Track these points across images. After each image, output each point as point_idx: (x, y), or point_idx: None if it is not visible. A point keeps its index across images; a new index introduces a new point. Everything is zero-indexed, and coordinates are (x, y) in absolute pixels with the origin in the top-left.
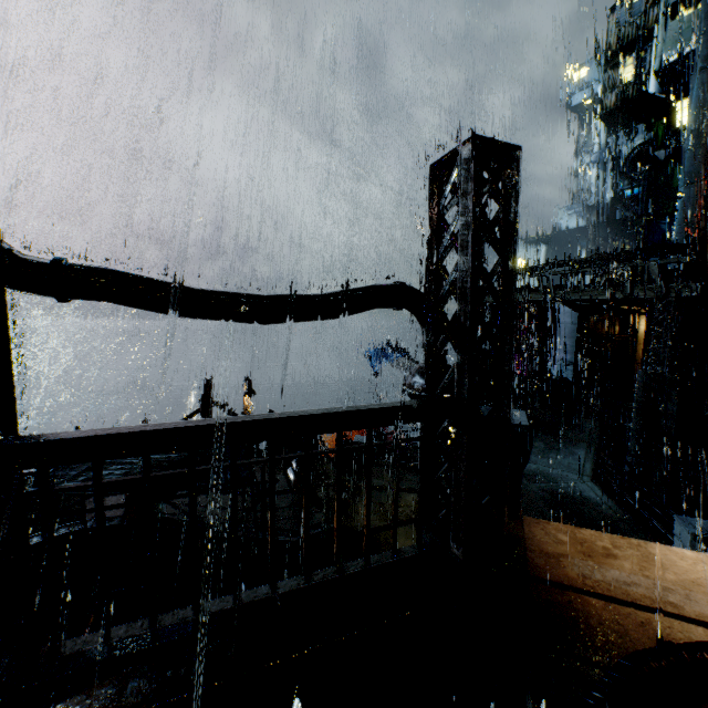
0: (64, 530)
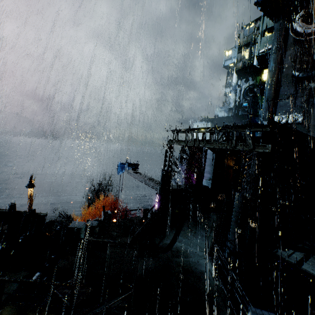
0: None
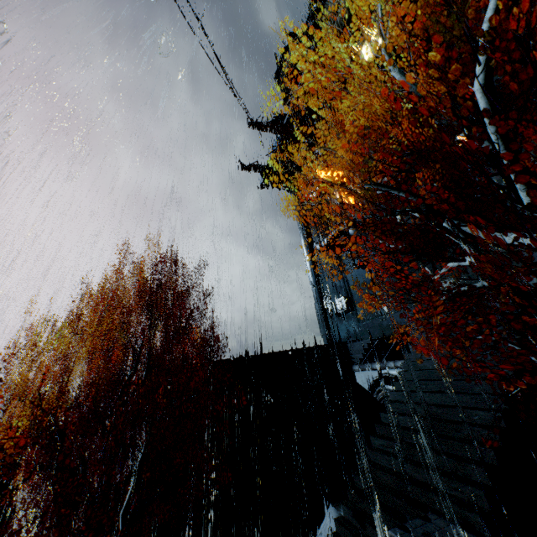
0: None
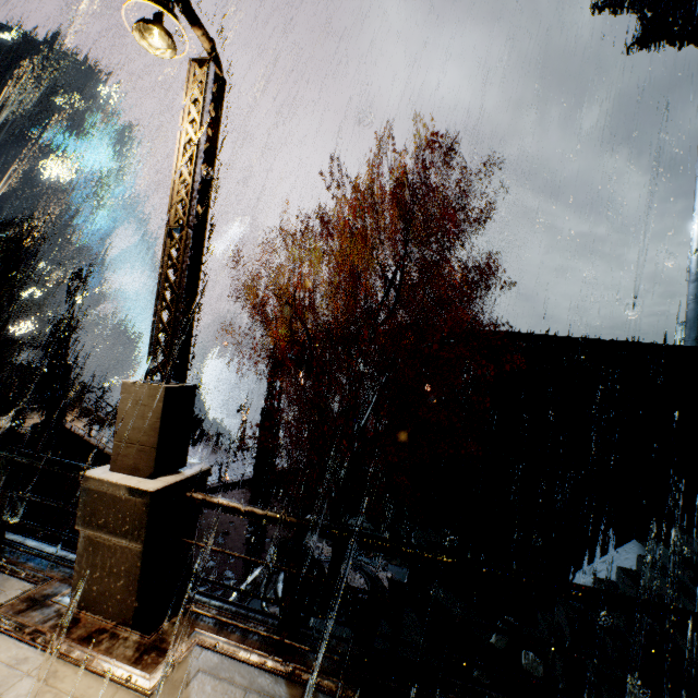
0: None
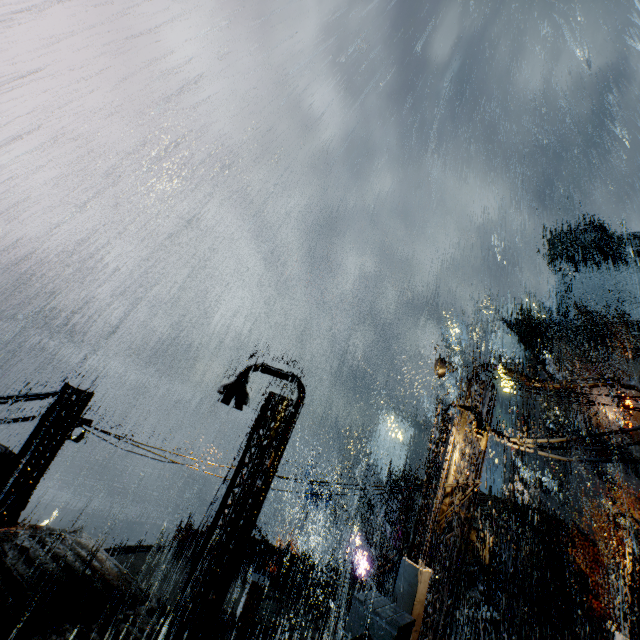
0: None
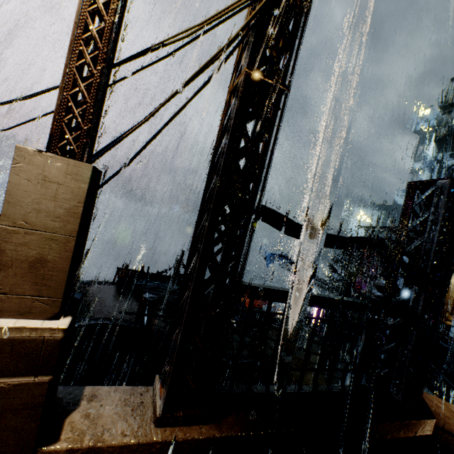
0: (100, 321)
